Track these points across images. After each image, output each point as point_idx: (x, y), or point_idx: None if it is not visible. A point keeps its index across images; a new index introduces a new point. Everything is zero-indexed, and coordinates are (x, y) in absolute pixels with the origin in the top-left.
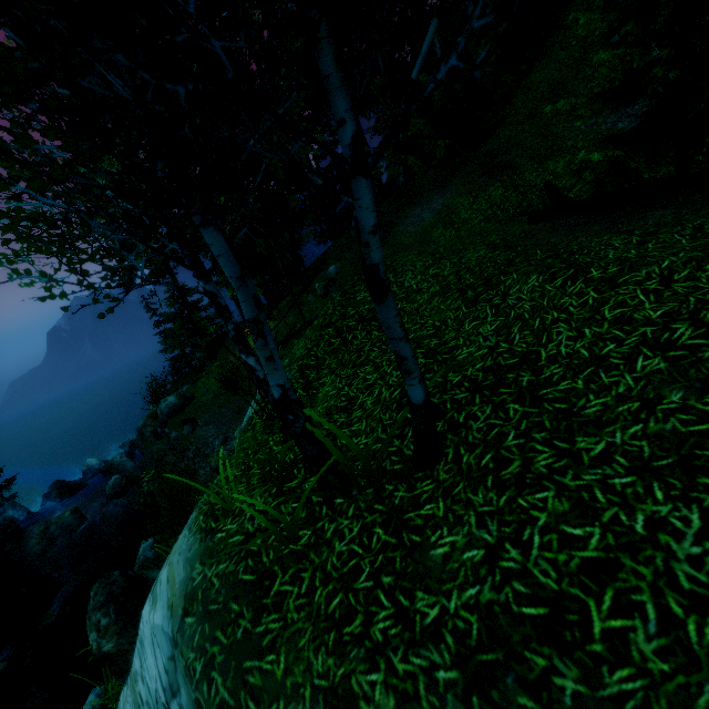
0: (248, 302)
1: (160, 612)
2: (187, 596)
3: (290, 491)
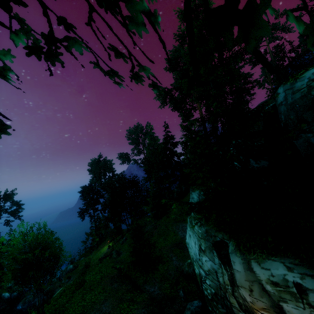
0: (37, 294)
1: None
2: None
3: None
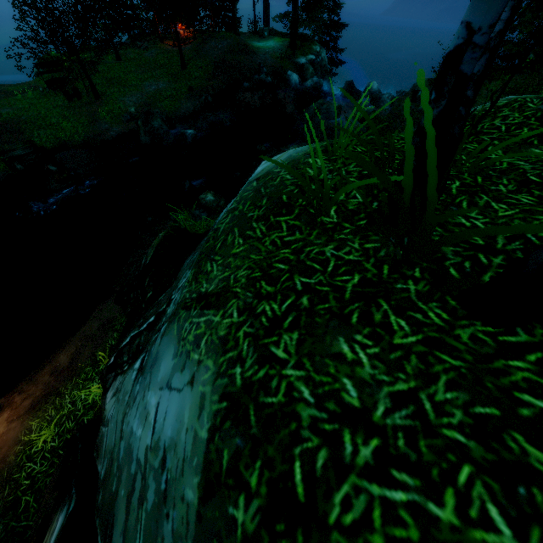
0: None
1: (261, 168)
2: (267, 172)
3: (372, 185)
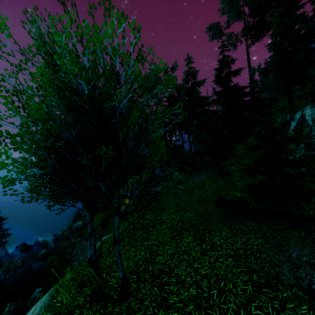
0: (90, 228)
1: None
2: None
3: (83, 292)
